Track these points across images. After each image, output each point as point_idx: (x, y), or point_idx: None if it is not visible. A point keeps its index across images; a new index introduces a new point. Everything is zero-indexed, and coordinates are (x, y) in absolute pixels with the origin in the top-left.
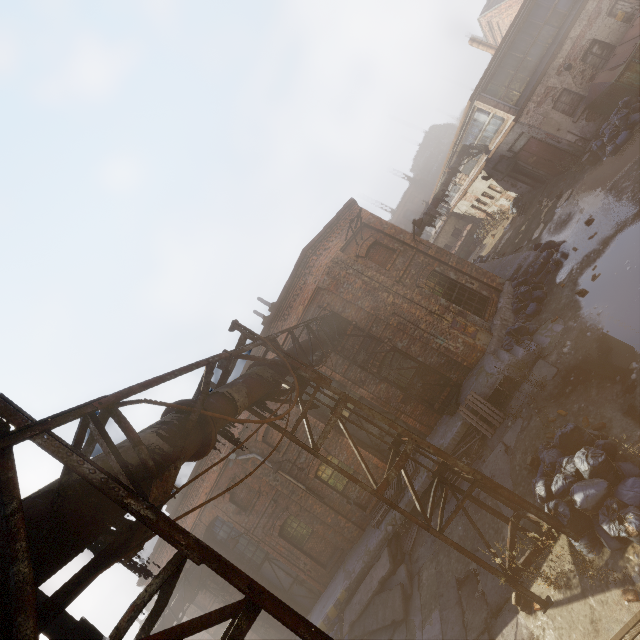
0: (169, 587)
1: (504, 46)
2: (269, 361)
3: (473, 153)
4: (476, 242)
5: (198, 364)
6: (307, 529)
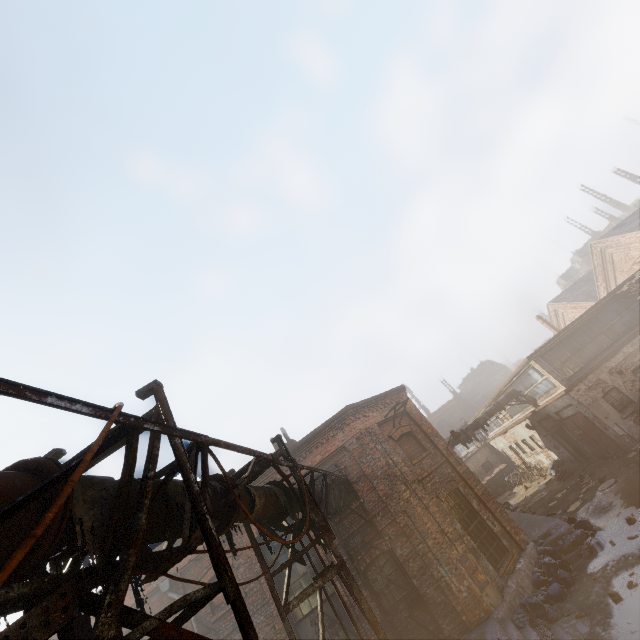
0: (191, 612)
1: (564, 333)
2: (291, 485)
3: (521, 400)
4: (506, 486)
5: (255, 452)
6: None
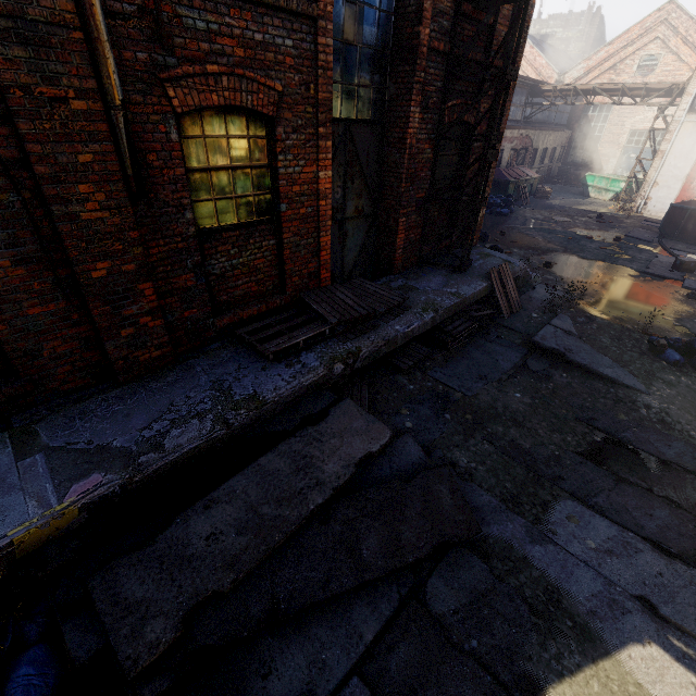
0: None
1: None
2: None
3: None
4: None
5: None
6: None
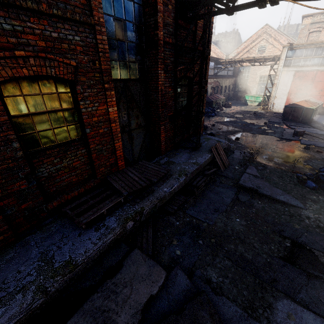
0: None
1: None
2: None
3: None
4: None
5: None
6: None
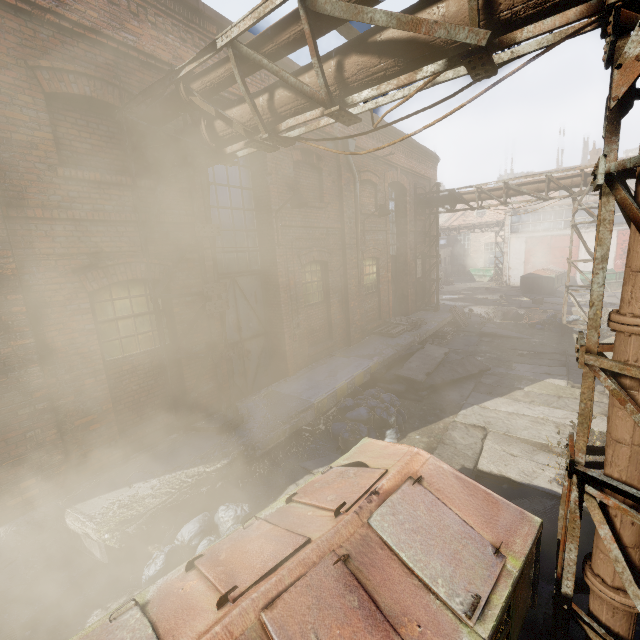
0: None
1: None
2: None
3: None
4: None
5: None
6: (320, 294)
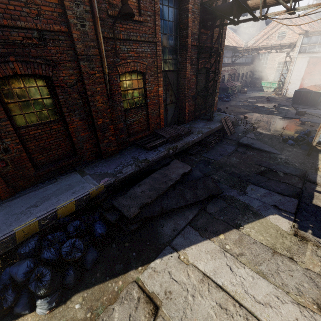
0: None
1: None
2: None
3: None
4: None
5: None
6: (50, 113)
